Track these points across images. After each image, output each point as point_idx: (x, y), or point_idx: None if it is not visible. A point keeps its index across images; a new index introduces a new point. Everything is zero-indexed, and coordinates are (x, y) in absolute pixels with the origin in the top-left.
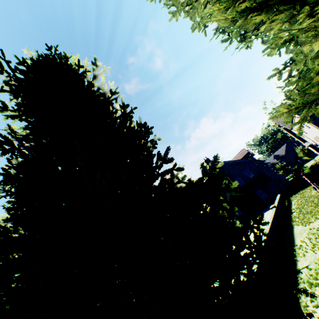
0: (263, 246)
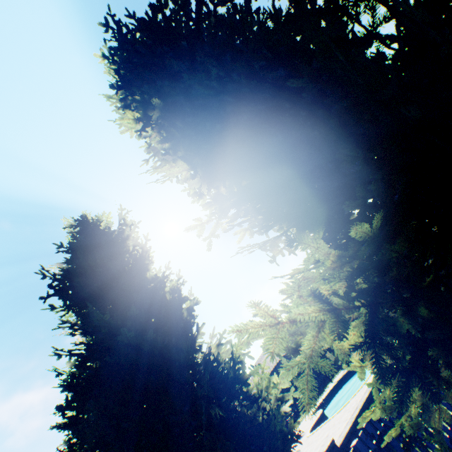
0: (280, 443)
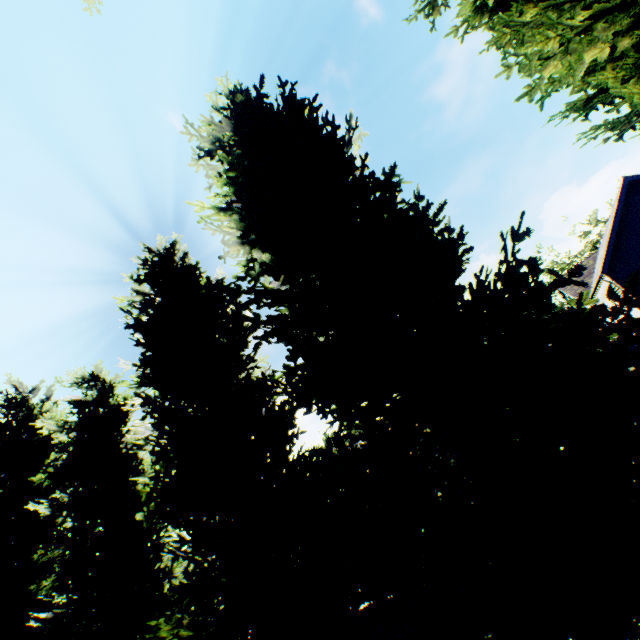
0: None
